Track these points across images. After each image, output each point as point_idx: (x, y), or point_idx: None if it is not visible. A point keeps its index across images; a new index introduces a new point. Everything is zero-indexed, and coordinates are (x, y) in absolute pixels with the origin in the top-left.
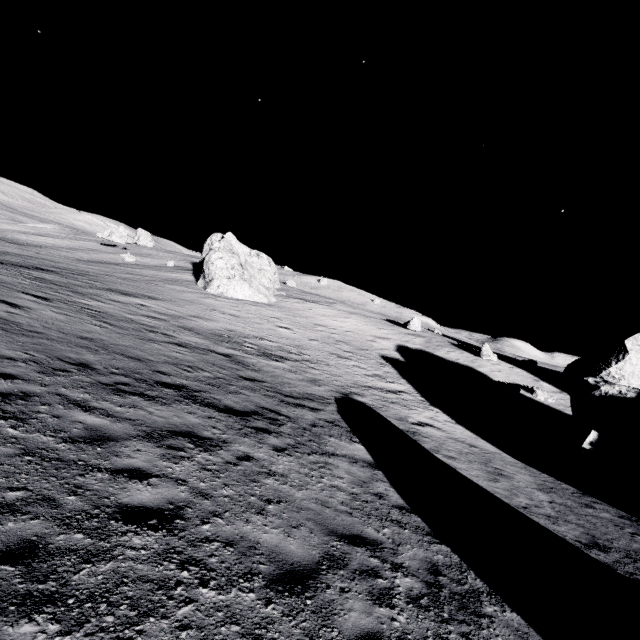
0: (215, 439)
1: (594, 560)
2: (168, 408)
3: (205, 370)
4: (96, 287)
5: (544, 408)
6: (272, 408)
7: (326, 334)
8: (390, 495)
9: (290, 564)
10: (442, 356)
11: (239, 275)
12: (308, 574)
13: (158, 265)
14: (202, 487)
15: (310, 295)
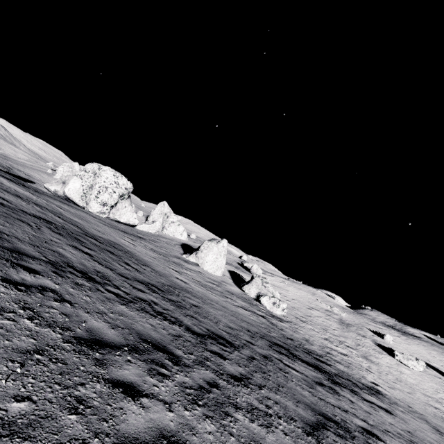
0: None
1: None
2: None
3: None
4: None
5: None
6: None
7: None
8: None
9: None
10: None
11: None
12: None
13: None
14: None
15: None
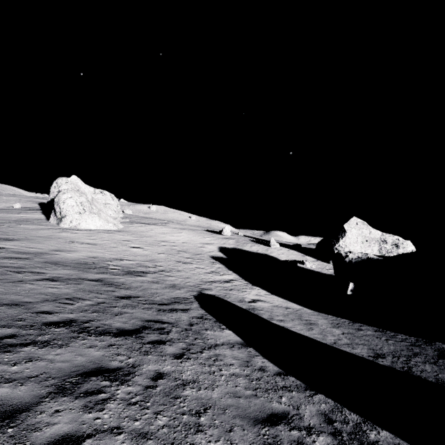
0: (125, 367)
1: (384, 366)
2: (67, 349)
3: (85, 299)
4: None
5: (312, 272)
6: (155, 319)
7: (169, 247)
8: (267, 366)
9: None
10: (248, 250)
11: (89, 210)
12: None
13: (4, 208)
14: (138, 427)
15: (148, 219)
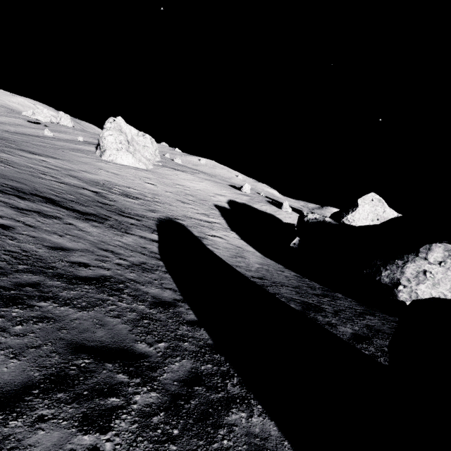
0: (55, 216)
1: (249, 280)
2: (32, 203)
3: (72, 195)
4: (11, 147)
5: None
6: (108, 215)
7: (181, 190)
8: (152, 249)
9: (61, 246)
10: (257, 208)
11: (125, 148)
12: (68, 250)
13: (70, 139)
14: (32, 225)
15: (181, 167)
